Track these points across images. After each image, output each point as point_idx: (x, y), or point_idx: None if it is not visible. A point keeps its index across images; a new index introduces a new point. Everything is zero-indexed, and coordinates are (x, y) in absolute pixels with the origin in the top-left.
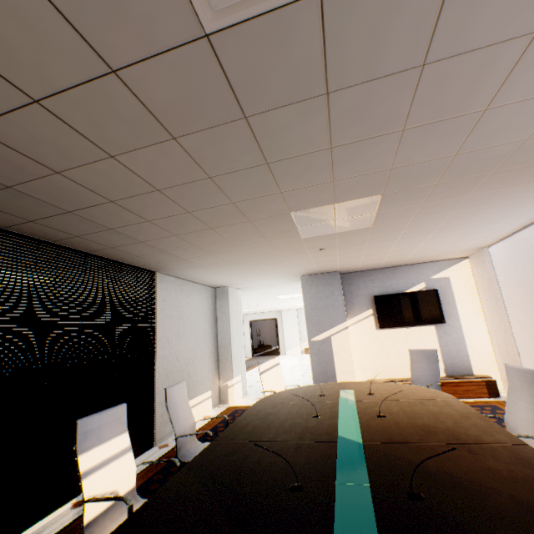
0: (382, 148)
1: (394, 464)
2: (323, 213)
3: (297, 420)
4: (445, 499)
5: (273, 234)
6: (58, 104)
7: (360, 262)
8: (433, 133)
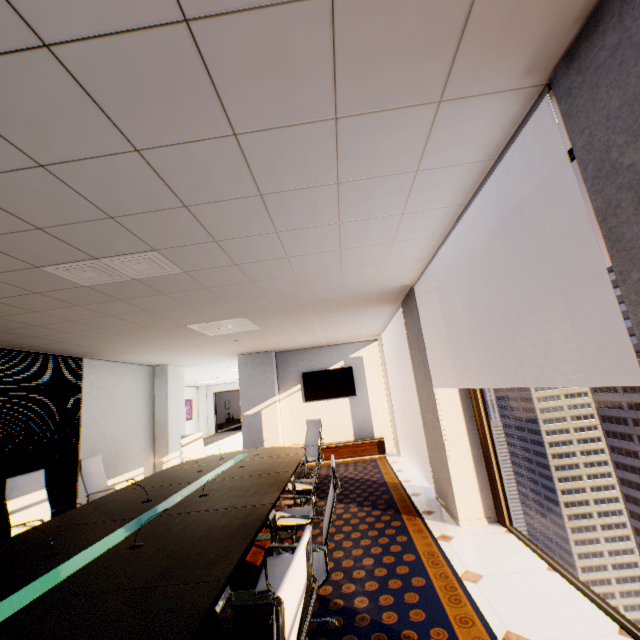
0: (220, 304)
1: (213, 486)
2: (212, 325)
3: (184, 474)
4: (216, 494)
5: (182, 335)
6: (3, 300)
7: (284, 345)
8: (245, 300)
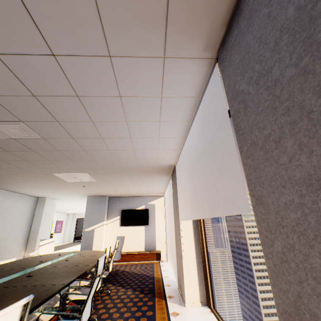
0: (69, 162)
1: (40, 271)
2: (68, 175)
3: (30, 263)
4: (38, 276)
5: (51, 179)
6: None
7: (113, 193)
8: (83, 161)
